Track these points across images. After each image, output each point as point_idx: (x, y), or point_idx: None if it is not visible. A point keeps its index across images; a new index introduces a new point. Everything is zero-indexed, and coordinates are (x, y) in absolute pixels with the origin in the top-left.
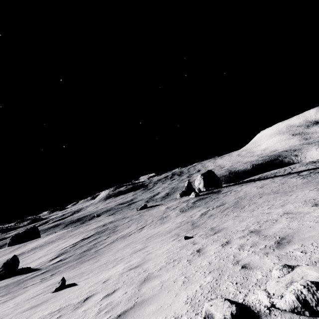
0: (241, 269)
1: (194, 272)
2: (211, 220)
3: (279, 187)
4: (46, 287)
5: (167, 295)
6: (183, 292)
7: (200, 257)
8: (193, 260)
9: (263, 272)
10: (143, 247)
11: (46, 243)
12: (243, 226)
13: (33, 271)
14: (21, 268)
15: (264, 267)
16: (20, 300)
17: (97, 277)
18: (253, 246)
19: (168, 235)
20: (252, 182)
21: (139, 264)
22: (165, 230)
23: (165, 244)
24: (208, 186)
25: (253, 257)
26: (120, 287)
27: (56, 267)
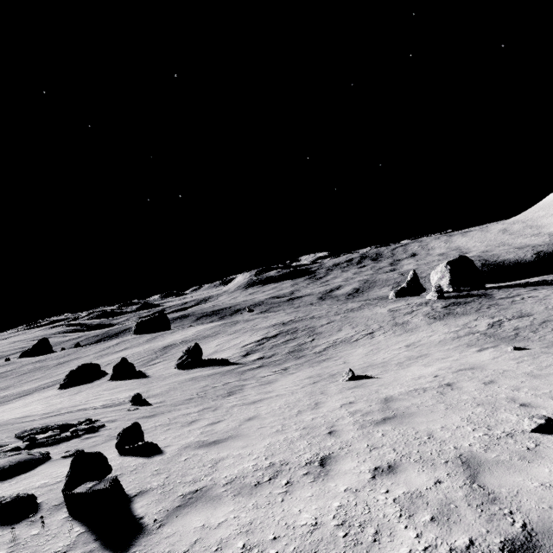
0: None
1: None
2: (531, 333)
3: None
4: (309, 378)
5: None
6: None
7: None
8: None
9: None
10: (422, 355)
11: (201, 337)
12: None
13: (233, 365)
14: (204, 360)
15: None
16: (292, 385)
17: (400, 374)
18: None
19: (453, 345)
20: None
21: (469, 367)
22: (432, 339)
23: (470, 353)
24: (459, 284)
25: None
26: (496, 379)
27: (273, 364)
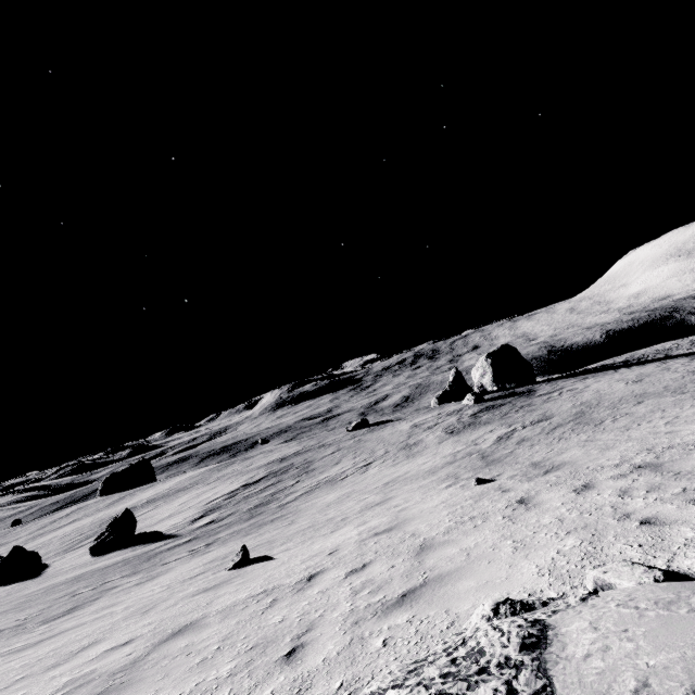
0: (641, 526)
1: (530, 534)
2: (527, 449)
3: (684, 380)
4: (208, 563)
5: (489, 566)
6: (525, 562)
7: (532, 512)
8: (516, 516)
9: None
10: (383, 500)
11: (174, 491)
12: (615, 458)
13: (165, 539)
14: (141, 534)
15: (694, 521)
16: (168, 582)
17: (309, 548)
18: (653, 490)
19: (433, 478)
20: (610, 371)
21: (391, 527)
22: (422, 469)
23: (433, 494)
24: (503, 381)
25: (662, 507)
26: (375, 560)
27: (210, 533)
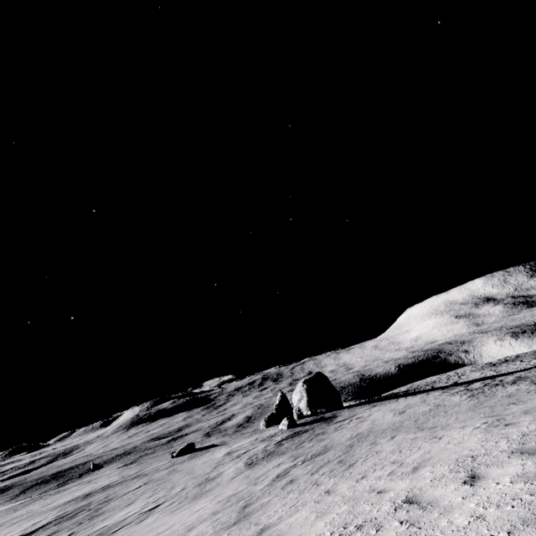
0: None
1: None
2: (281, 498)
3: (429, 413)
4: None
5: None
6: None
7: None
8: None
9: None
10: None
11: None
12: None
13: None
14: None
15: None
16: None
17: None
18: None
19: None
20: (393, 400)
21: None
22: (187, 521)
23: None
24: (316, 406)
25: None
26: None
27: None
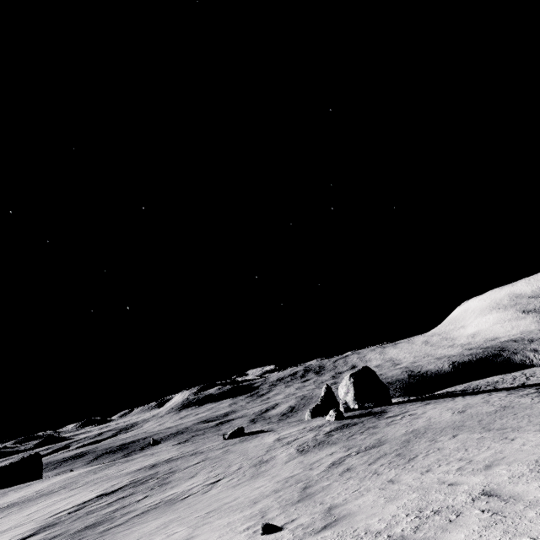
0: None
1: None
2: (341, 483)
3: (495, 414)
4: None
5: None
6: None
7: None
8: None
9: None
10: (183, 539)
11: (38, 495)
12: (386, 518)
13: None
14: None
15: None
16: None
17: None
18: None
19: (247, 511)
20: (448, 399)
21: None
22: (250, 496)
23: (225, 539)
24: (363, 400)
25: None
26: None
27: None
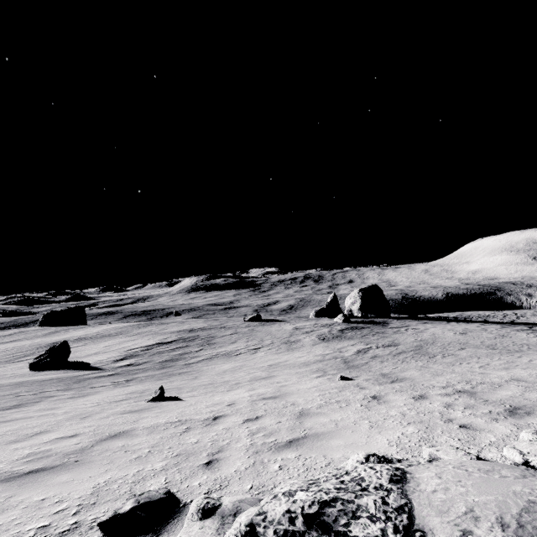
0: (460, 428)
1: (382, 419)
2: (378, 363)
3: (495, 340)
4: (129, 393)
5: (353, 434)
6: (378, 436)
7: (383, 406)
8: (371, 406)
9: (497, 436)
10: (268, 376)
11: (101, 335)
12: (442, 382)
13: (92, 370)
14: (71, 362)
15: (496, 432)
16: (97, 401)
17: (210, 398)
18: (469, 408)
19: (306, 368)
20: (444, 322)
21: (276, 396)
22: (298, 361)
23: (306, 379)
24: (367, 311)
25: (475, 419)
26: (265, 415)
27: (129, 373)
